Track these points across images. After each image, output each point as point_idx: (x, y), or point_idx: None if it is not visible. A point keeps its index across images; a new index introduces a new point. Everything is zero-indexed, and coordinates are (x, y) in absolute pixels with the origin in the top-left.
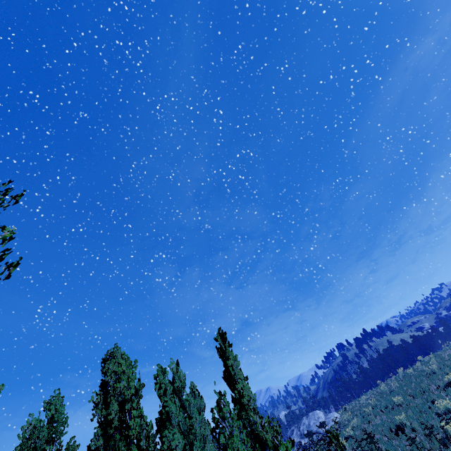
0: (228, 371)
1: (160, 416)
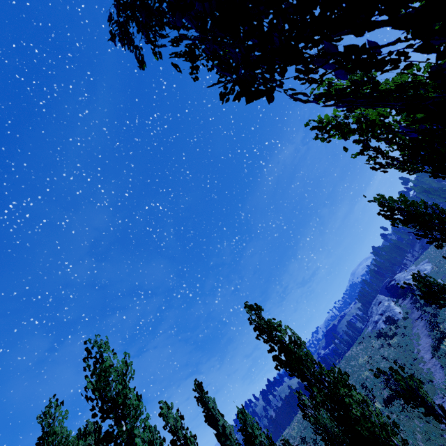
0: (208, 414)
1: None
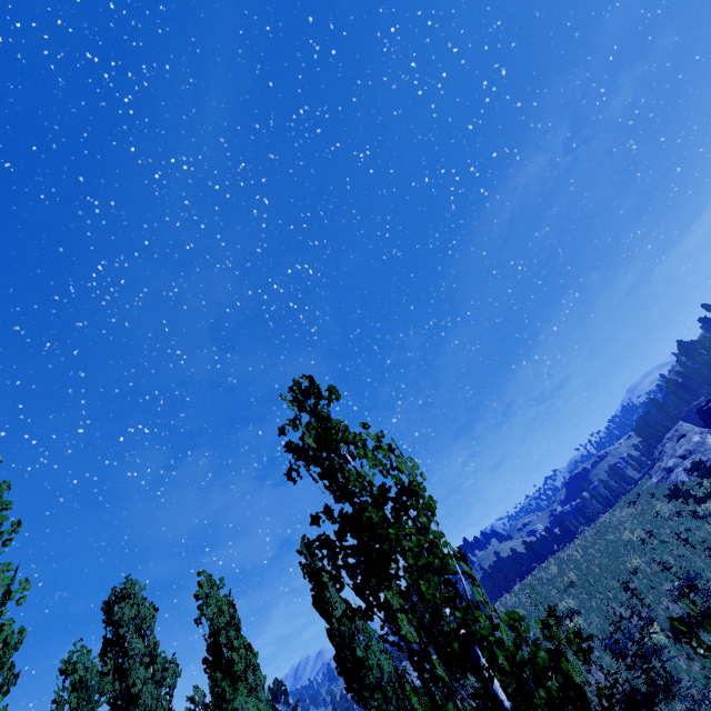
0: (319, 594)
1: None
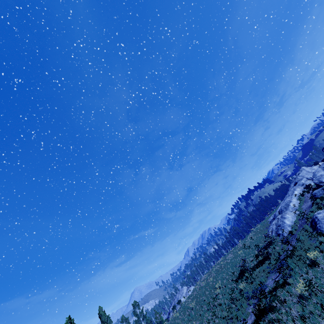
0: None
1: None
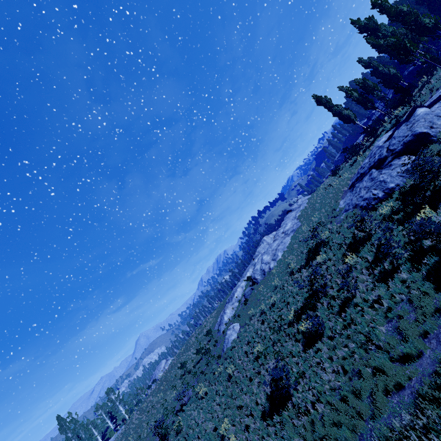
0: None
1: None
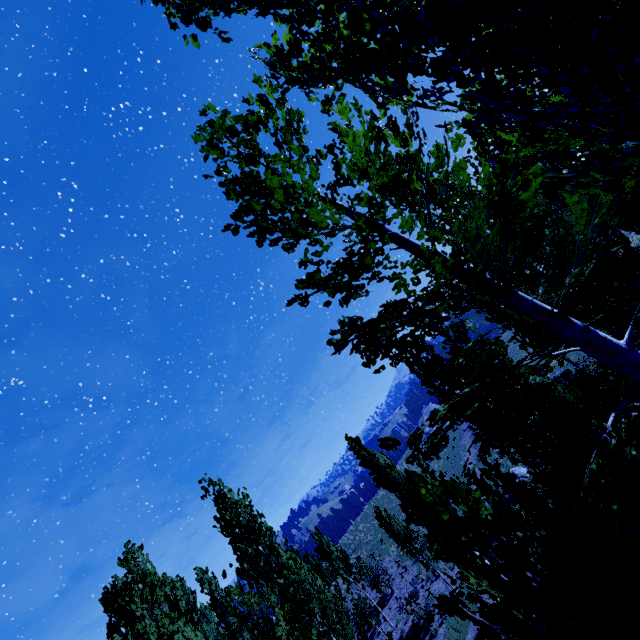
0: None
1: (216, 610)
